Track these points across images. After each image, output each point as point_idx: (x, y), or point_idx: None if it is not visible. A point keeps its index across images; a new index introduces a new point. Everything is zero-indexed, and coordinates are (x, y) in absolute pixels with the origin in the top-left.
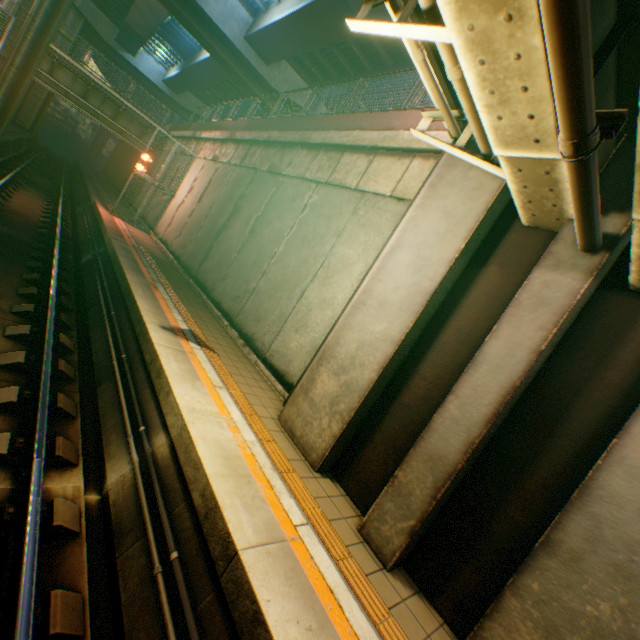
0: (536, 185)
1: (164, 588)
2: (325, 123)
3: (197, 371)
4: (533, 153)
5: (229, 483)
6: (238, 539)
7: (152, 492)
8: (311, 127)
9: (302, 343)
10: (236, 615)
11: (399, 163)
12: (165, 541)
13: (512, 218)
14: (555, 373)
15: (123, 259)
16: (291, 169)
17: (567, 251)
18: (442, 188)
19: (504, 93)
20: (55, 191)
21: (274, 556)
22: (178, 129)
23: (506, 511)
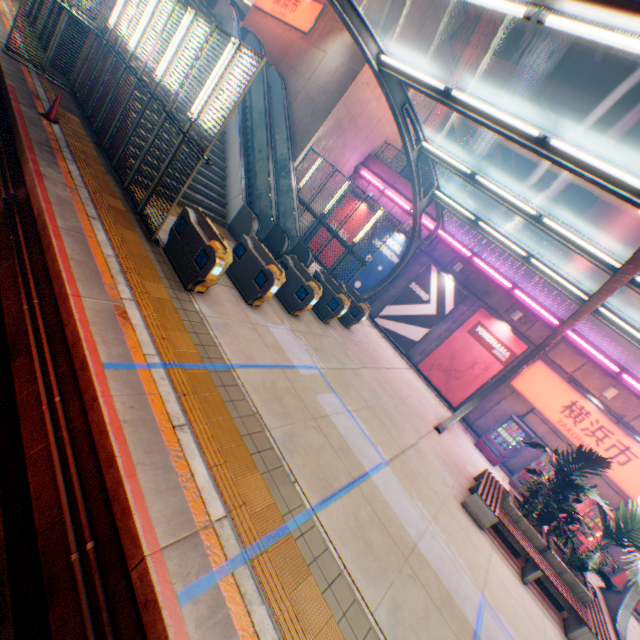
0: None
1: None
2: None
3: None
4: None
5: None
6: None
7: None
8: None
9: None
10: None
11: None
12: None
13: None
14: None
15: None
16: None
17: None
18: None
19: None
20: None
21: None
22: None
23: None
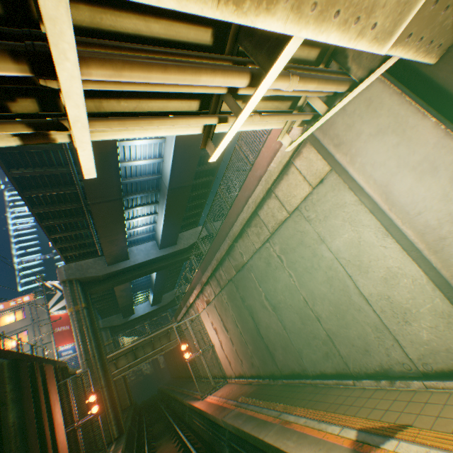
0: (430, 23)
1: None
2: (229, 220)
3: None
4: (417, 5)
5: None
6: None
7: None
8: (226, 230)
9: (428, 325)
10: None
11: (289, 175)
12: None
13: (416, 76)
14: None
15: (246, 427)
16: (245, 255)
17: None
18: (346, 136)
19: (367, 4)
20: (168, 424)
21: None
22: (177, 314)
23: None
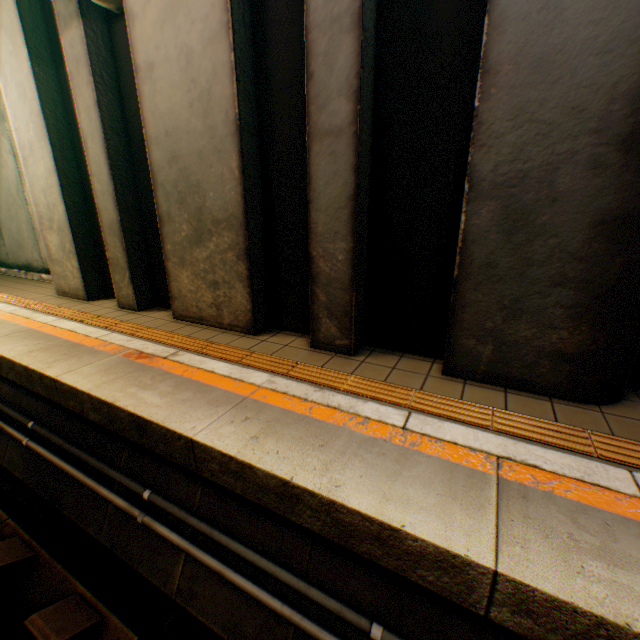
0: None
1: None
2: None
3: None
4: None
5: None
6: None
7: None
8: None
9: None
10: None
11: None
12: None
13: (50, 1)
14: (132, 115)
15: None
16: None
17: (64, 6)
18: None
19: None
20: None
21: (16, 336)
22: None
23: None
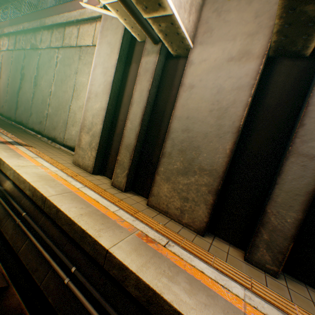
0: (127, 17)
1: (23, 225)
2: (52, 12)
3: (21, 154)
4: None
5: (42, 182)
6: (47, 195)
7: (10, 202)
8: (45, 17)
9: (77, 130)
10: (52, 216)
11: (91, 27)
12: (20, 213)
13: (136, 40)
14: (160, 98)
15: None
16: (43, 44)
17: (150, 46)
18: (105, 32)
19: None
20: None
21: (66, 196)
22: None
23: (156, 154)
